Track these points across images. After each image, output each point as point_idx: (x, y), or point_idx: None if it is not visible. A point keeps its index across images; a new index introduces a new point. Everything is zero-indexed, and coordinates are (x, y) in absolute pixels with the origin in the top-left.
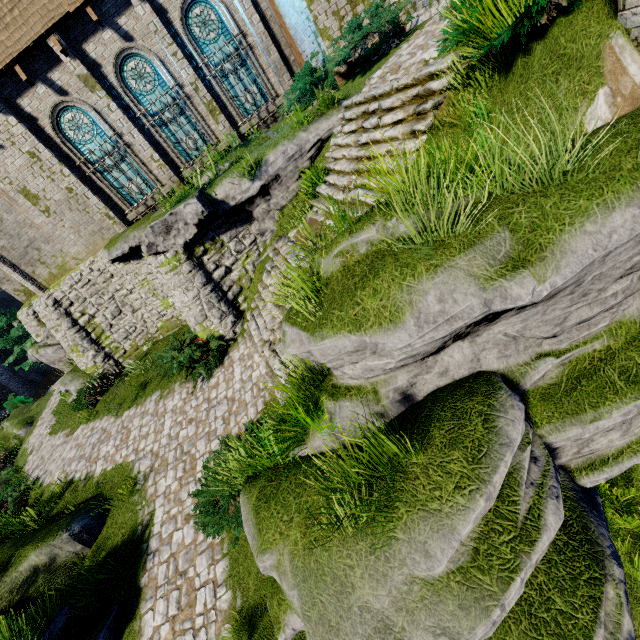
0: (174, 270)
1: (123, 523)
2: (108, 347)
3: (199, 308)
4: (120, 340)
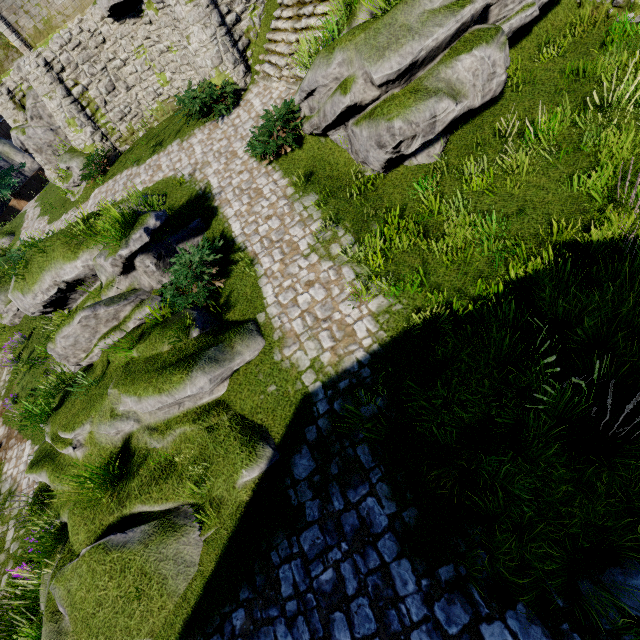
0: (194, 1)
1: (183, 196)
2: (104, 127)
3: (216, 49)
4: (116, 121)
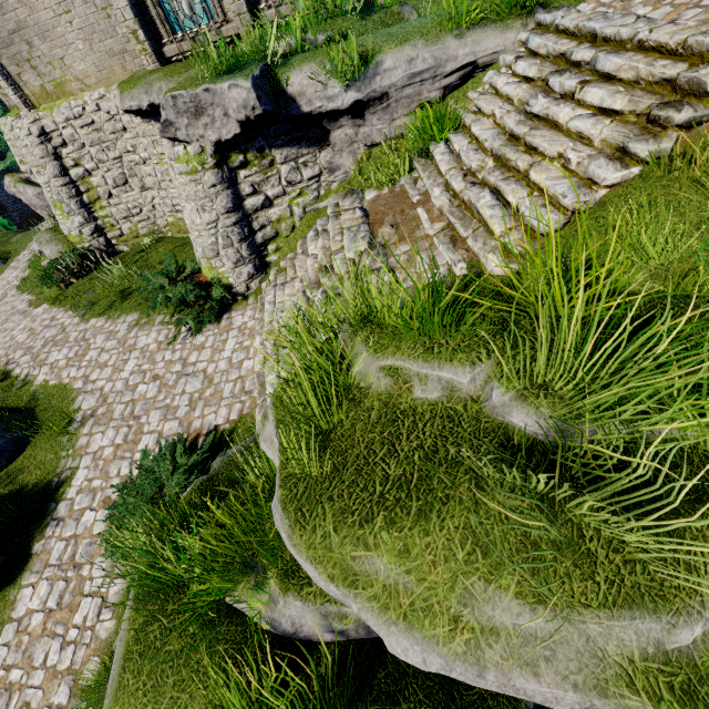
0: (192, 174)
1: (41, 463)
2: (101, 220)
3: (212, 240)
4: (118, 217)
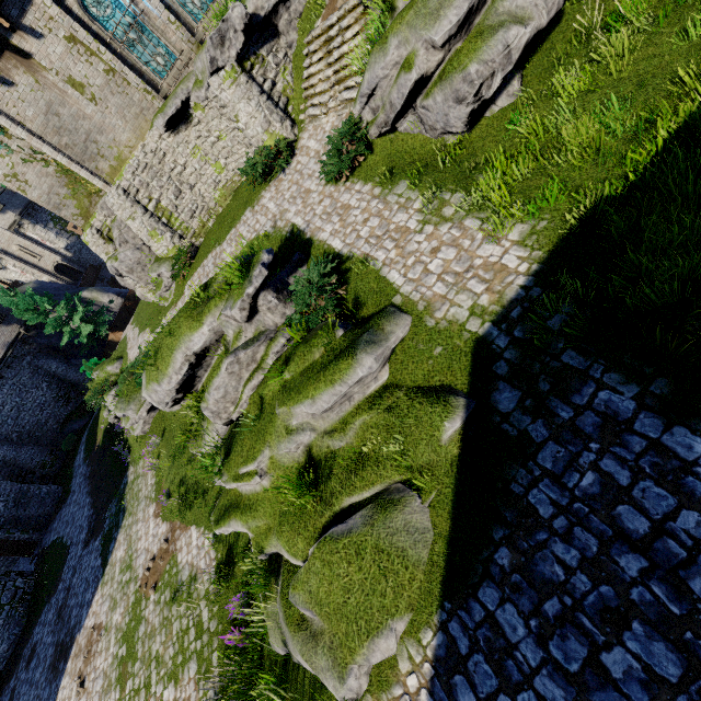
0: (235, 83)
1: (273, 245)
2: (179, 229)
3: (263, 115)
4: (188, 220)
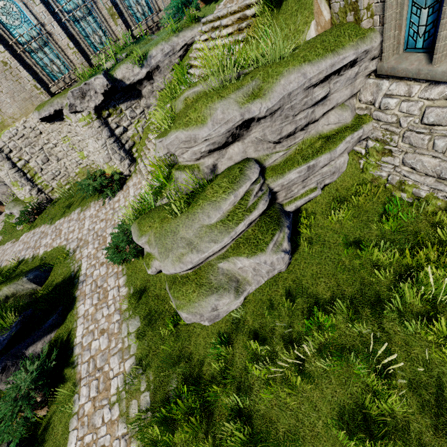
0: (88, 125)
1: (62, 273)
2: (40, 184)
3: (106, 152)
4: (49, 180)
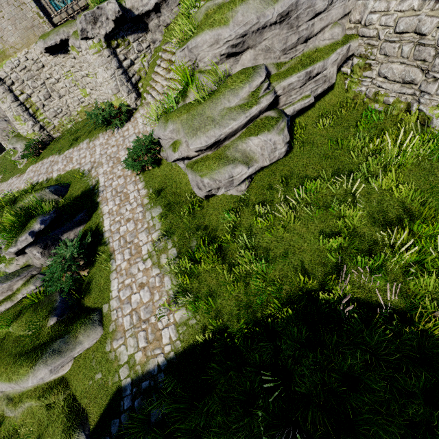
0: (98, 53)
1: (80, 187)
2: (42, 121)
3: (115, 83)
4: (51, 117)
